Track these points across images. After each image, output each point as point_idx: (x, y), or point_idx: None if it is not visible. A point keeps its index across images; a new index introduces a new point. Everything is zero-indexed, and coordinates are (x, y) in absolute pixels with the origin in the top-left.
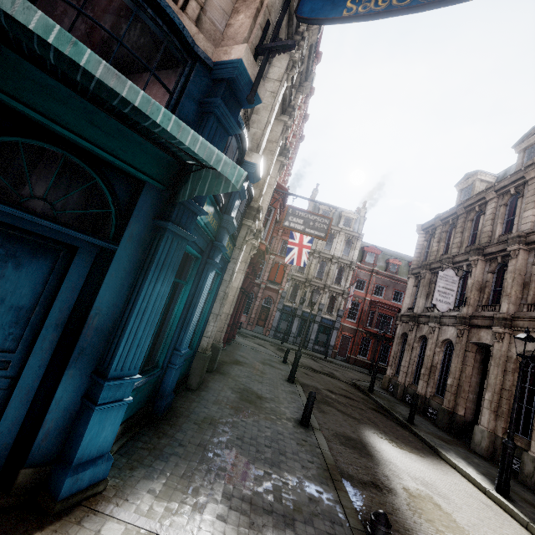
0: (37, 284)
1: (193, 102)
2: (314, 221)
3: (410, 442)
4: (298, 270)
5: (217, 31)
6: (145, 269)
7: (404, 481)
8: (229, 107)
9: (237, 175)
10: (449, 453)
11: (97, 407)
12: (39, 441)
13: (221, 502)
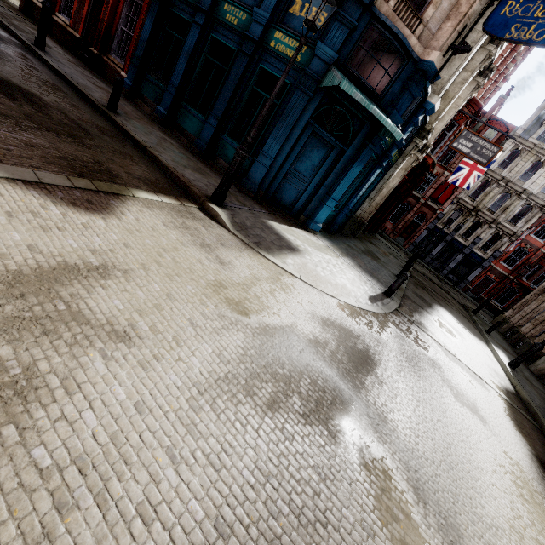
0: (320, 158)
1: (401, 82)
2: (482, 148)
3: (470, 330)
4: (470, 195)
5: (431, 34)
6: (354, 161)
7: (441, 319)
8: (419, 84)
9: (399, 136)
10: (498, 349)
11: (325, 205)
12: (307, 209)
13: (350, 259)
